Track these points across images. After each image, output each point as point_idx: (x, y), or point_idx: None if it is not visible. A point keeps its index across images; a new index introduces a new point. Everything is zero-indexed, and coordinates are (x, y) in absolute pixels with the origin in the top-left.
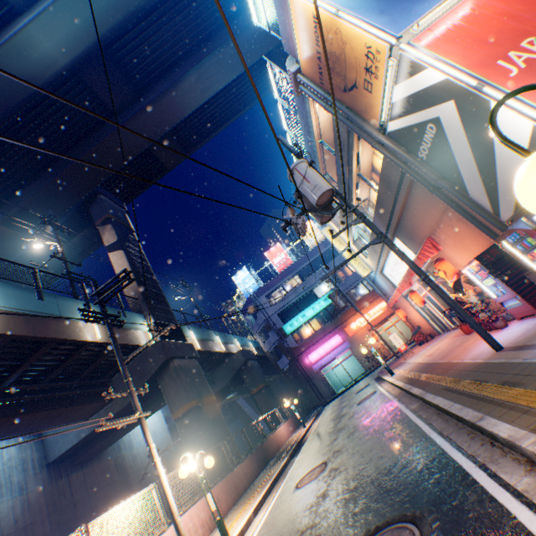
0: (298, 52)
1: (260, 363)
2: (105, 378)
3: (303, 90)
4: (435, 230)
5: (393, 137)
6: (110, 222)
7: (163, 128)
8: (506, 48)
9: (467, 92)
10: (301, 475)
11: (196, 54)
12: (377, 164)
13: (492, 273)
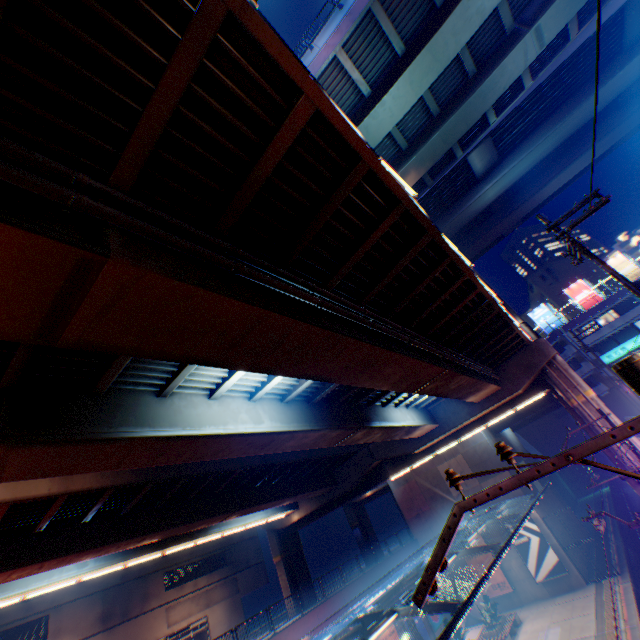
0: None
1: None
2: None
3: None
4: None
5: None
6: None
7: (522, 215)
8: None
9: None
10: None
11: (559, 161)
12: None
13: None
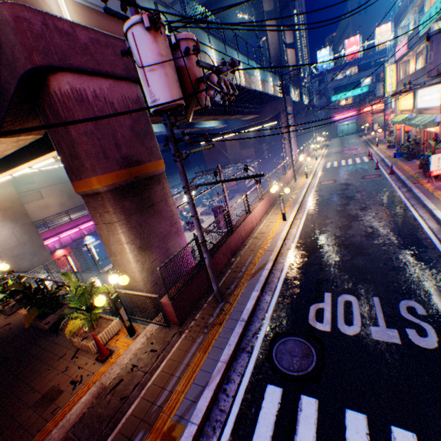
0: None
1: None
2: None
3: None
4: None
5: None
6: (291, 29)
7: None
8: None
9: None
10: (334, 148)
11: None
12: None
13: None
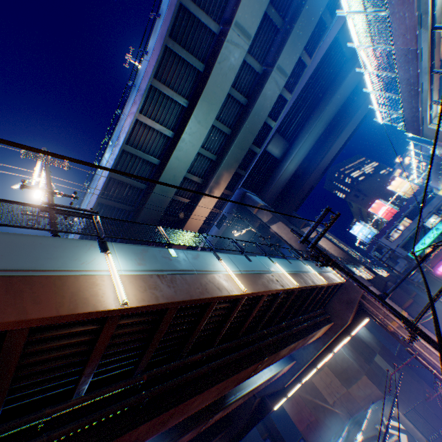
0: None
1: None
2: None
3: None
4: None
5: None
6: (307, 225)
7: (320, 172)
8: None
9: None
10: None
11: (332, 133)
12: None
13: None
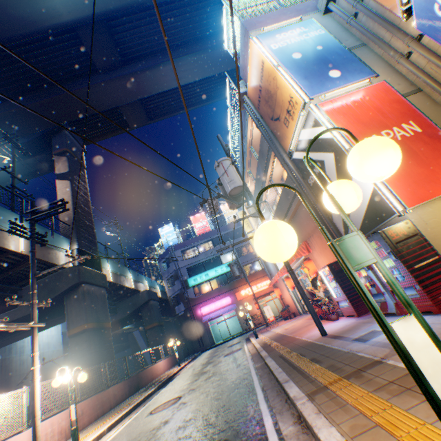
0: (248, 80)
1: (162, 305)
2: (17, 286)
3: (246, 108)
4: (310, 237)
5: (295, 163)
6: (67, 155)
7: (136, 96)
8: (372, 131)
9: (342, 151)
10: (158, 404)
11: (178, 50)
12: (285, 177)
13: (335, 279)
